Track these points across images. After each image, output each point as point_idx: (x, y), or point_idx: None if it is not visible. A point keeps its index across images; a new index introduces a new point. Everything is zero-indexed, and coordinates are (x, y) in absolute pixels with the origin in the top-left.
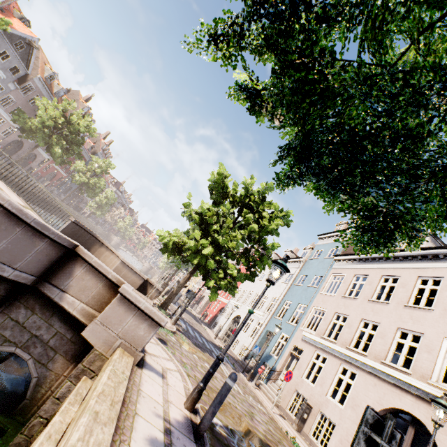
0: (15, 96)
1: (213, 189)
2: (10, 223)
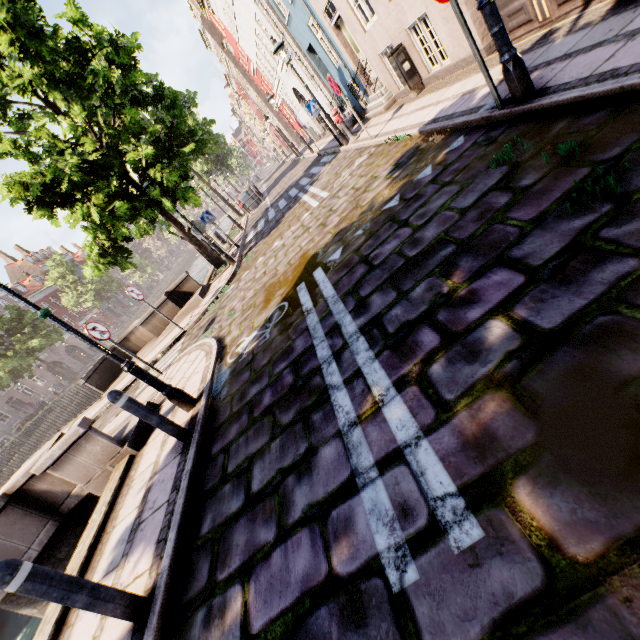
0: None
1: None
2: None
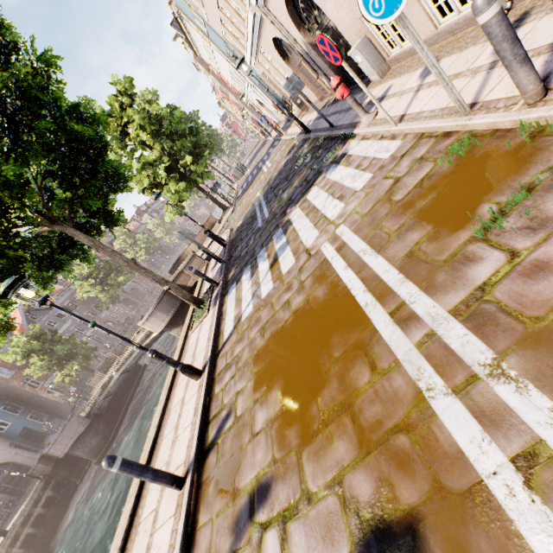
0: (84, 311)
1: None
2: (160, 307)
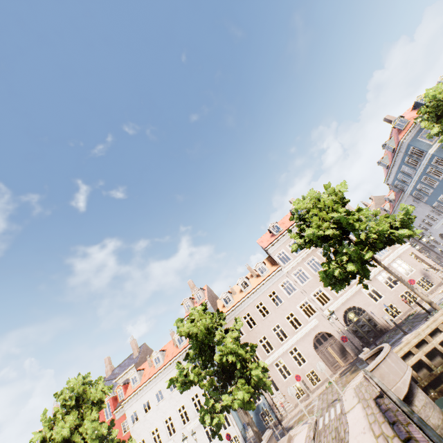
0: None
1: (206, 335)
2: None
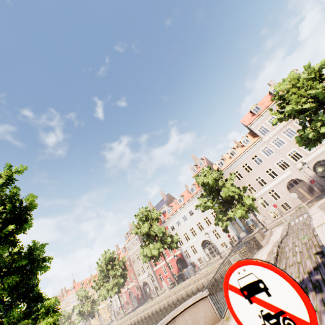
0: None
1: (214, 183)
2: None
